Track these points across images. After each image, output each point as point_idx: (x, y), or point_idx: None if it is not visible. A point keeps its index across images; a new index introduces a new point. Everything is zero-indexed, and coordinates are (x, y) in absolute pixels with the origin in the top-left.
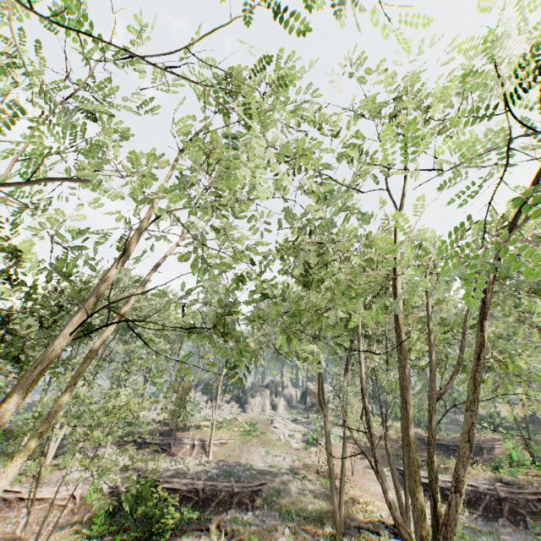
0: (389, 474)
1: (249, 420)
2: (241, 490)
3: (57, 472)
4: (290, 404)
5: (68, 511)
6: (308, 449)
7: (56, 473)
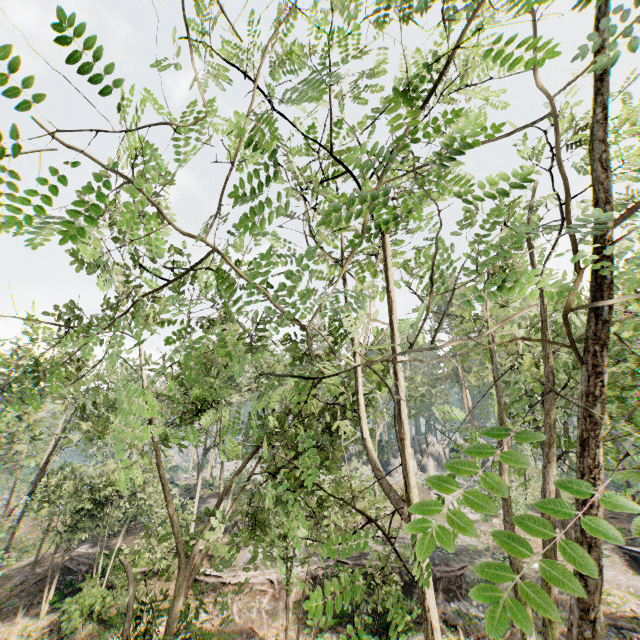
0: (608, 554)
1: (401, 485)
2: (443, 575)
3: (240, 553)
4: (440, 464)
5: (270, 597)
6: (489, 521)
7: (239, 554)
